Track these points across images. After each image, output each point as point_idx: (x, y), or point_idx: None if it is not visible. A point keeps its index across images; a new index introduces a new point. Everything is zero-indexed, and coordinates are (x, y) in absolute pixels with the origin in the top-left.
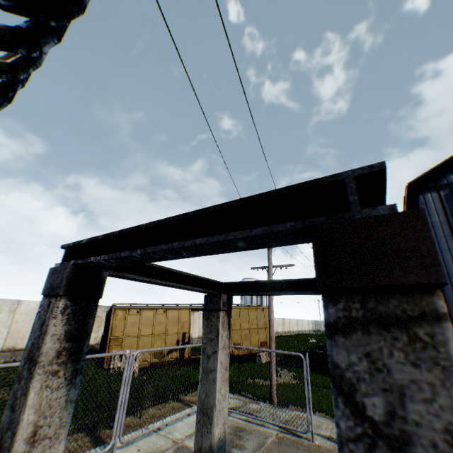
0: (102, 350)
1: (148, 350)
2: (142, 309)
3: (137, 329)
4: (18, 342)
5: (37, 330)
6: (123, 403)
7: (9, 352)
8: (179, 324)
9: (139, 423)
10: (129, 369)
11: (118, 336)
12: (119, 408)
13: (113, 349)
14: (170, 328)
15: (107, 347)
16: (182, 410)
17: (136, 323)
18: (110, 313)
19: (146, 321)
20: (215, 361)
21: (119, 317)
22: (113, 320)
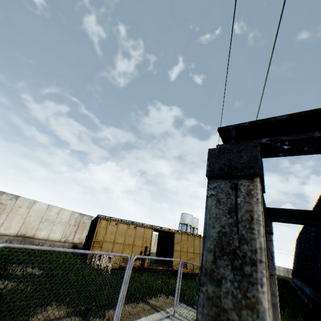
0: (84, 248)
1: (142, 256)
2: (119, 222)
3: (114, 237)
4: (28, 231)
5: (219, 216)
6: (122, 299)
7: (21, 237)
8: (143, 239)
9: (121, 317)
10: (129, 270)
11: (100, 240)
12: (118, 303)
13: (95, 249)
14: (137, 240)
15: (91, 247)
16: (153, 313)
17: (113, 232)
18: (97, 221)
19: (121, 232)
20: (272, 285)
21: (103, 225)
22: (98, 227)
